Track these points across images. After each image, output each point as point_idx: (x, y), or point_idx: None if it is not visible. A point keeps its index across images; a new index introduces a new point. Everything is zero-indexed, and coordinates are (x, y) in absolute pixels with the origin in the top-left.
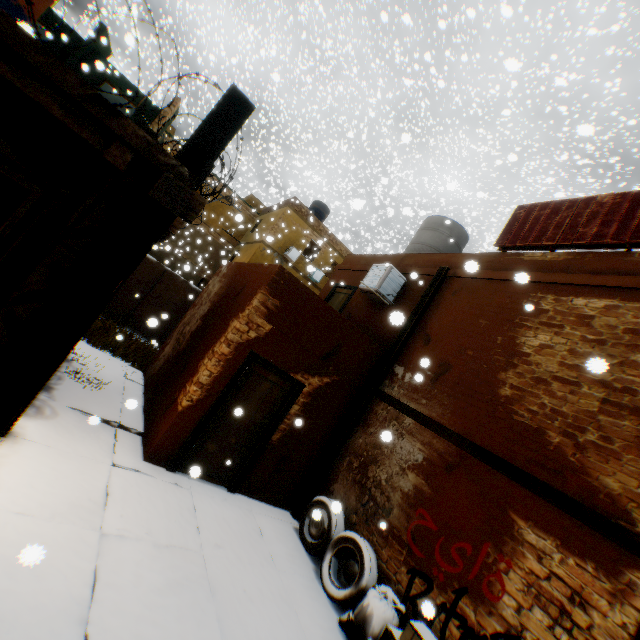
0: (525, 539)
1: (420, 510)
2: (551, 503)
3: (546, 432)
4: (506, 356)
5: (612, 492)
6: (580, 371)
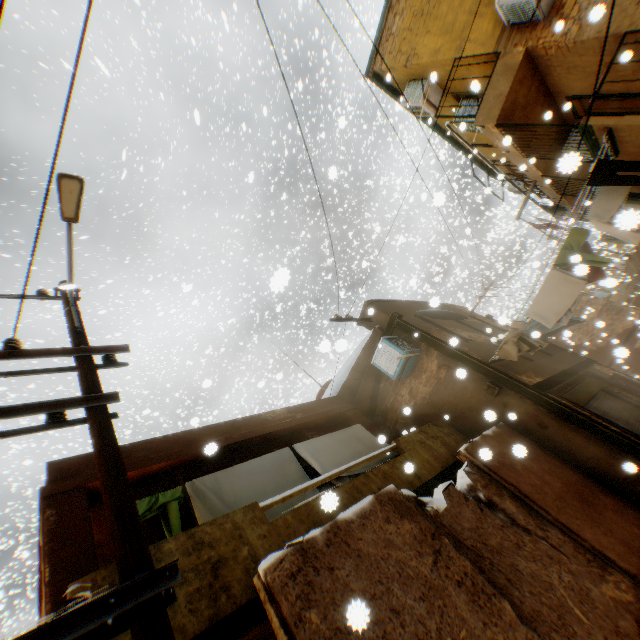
0: (637, 346)
1: (637, 371)
2: (626, 340)
3: (606, 340)
4: (579, 348)
5: (620, 330)
6: (587, 333)
